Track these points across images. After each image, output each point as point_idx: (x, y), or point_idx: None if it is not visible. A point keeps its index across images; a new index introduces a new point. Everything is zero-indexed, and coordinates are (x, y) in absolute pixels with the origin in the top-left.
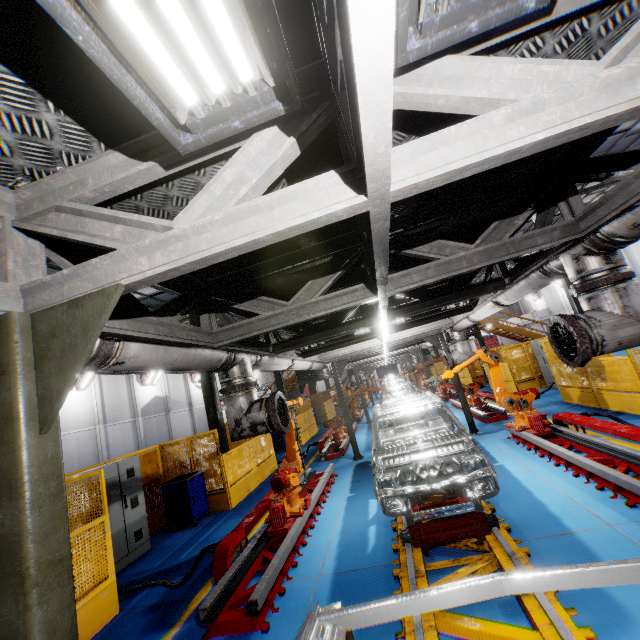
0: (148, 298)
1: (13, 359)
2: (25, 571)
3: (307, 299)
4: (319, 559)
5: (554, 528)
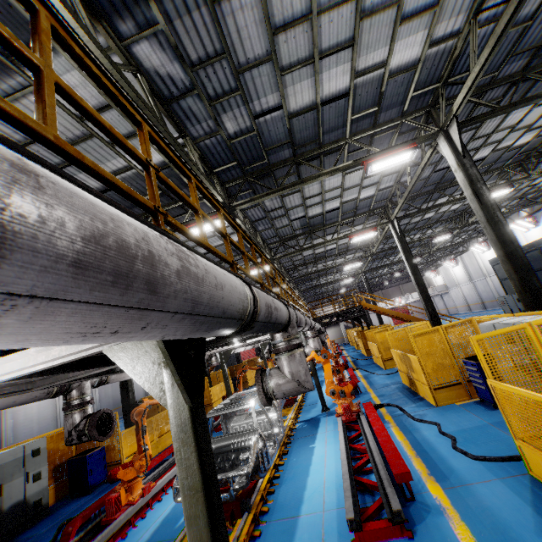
0: None
1: None
2: None
3: None
4: (143, 531)
5: (293, 511)
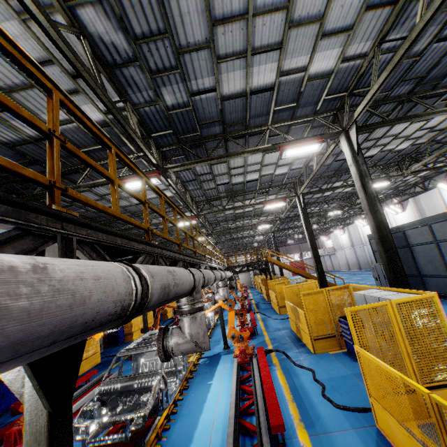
0: None
1: None
2: None
3: None
4: None
5: None
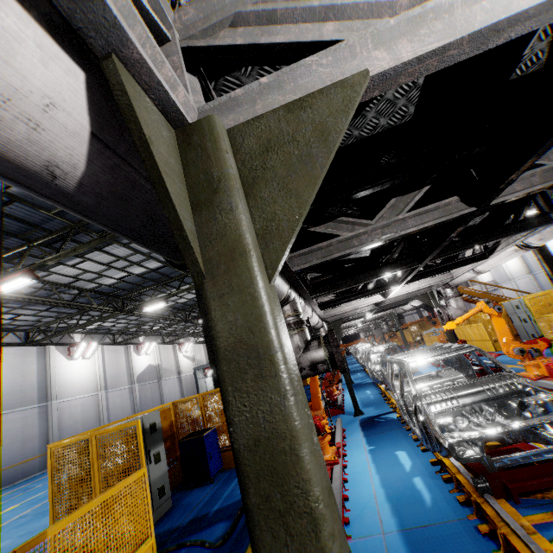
0: (152, 272)
1: (225, 172)
2: (312, 507)
3: (391, 217)
4: (372, 514)
5: None
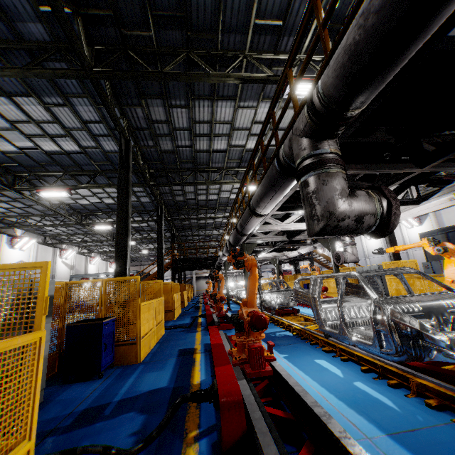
0: (64, 155)
1: None
2: None
3: None
4: (337, 417)
5: None
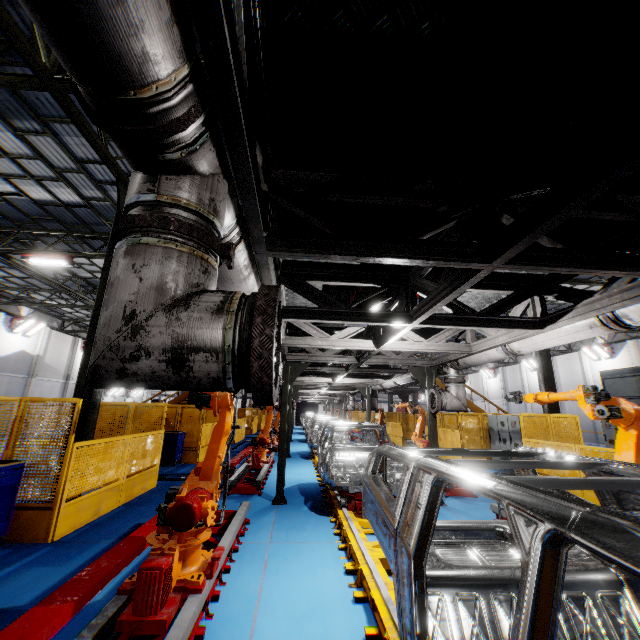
0: (62, 207)
1: None
2: None
3: None
4: None
5: None
